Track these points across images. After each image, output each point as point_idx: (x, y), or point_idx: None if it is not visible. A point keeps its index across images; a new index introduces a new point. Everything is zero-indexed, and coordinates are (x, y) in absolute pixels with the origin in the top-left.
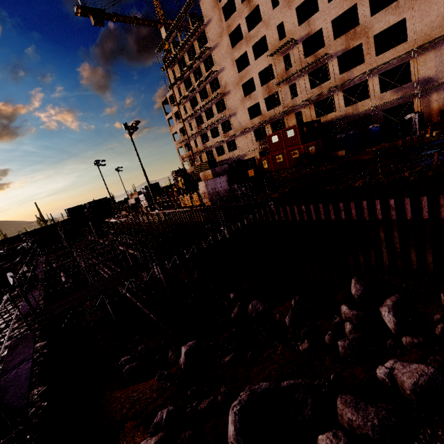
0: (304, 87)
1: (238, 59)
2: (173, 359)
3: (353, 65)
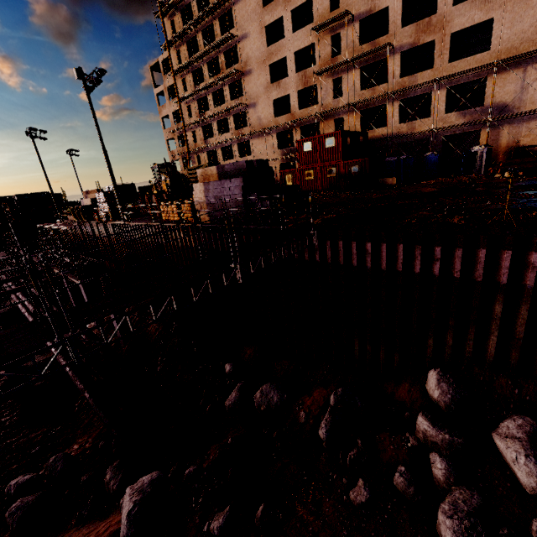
0: (352, 85)
1: (269, 26)
2: (111, 489)
3: (412, 73)
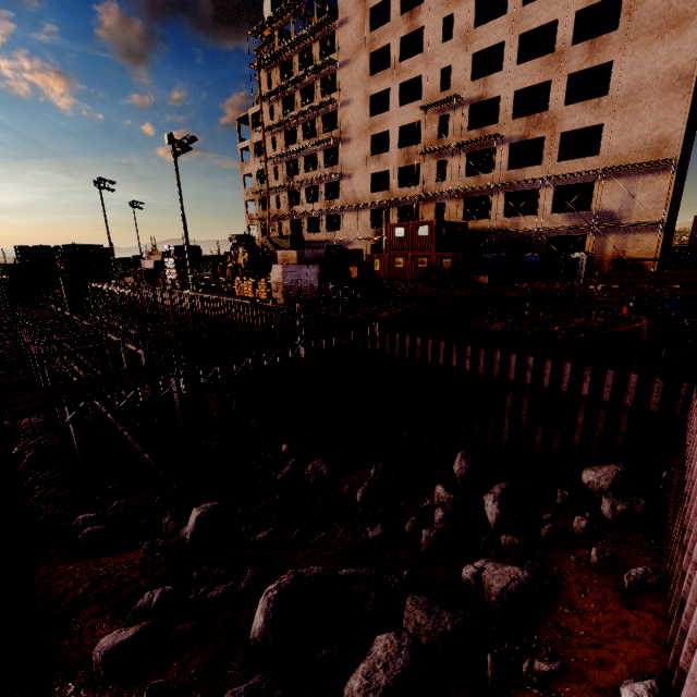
0: (457, 170)
1: (374, 95)
2: (170, 528)
3: (527, 163)
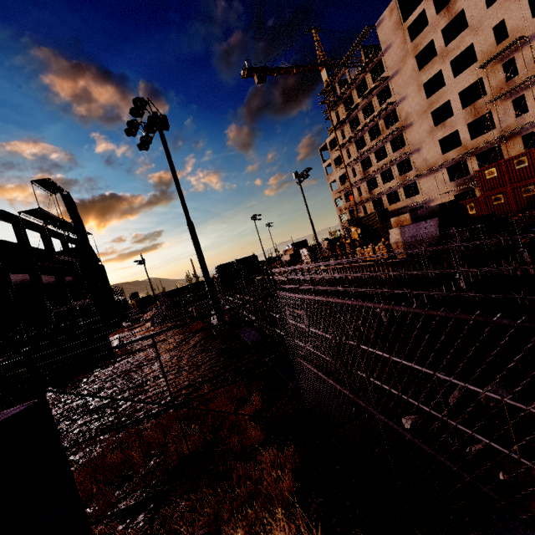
0: None
1: (426, 82)
2: None
3: None
